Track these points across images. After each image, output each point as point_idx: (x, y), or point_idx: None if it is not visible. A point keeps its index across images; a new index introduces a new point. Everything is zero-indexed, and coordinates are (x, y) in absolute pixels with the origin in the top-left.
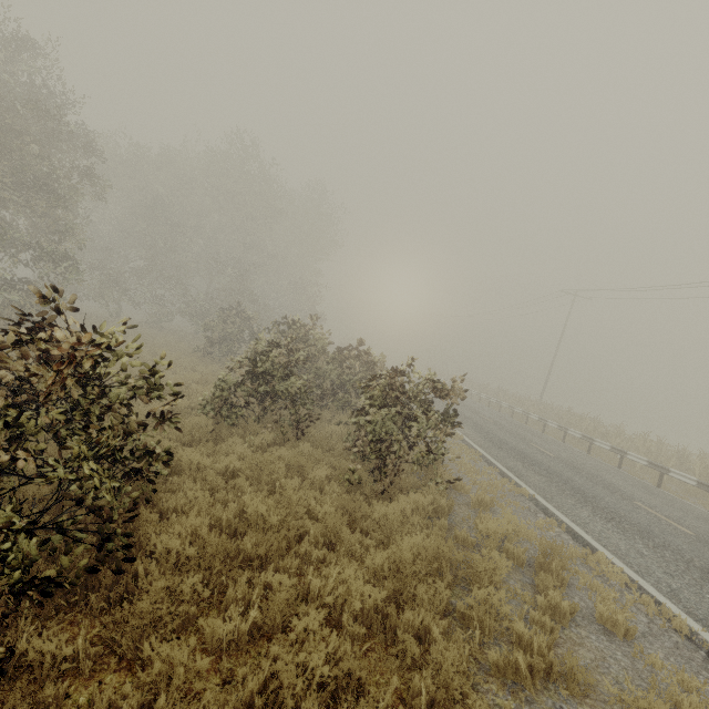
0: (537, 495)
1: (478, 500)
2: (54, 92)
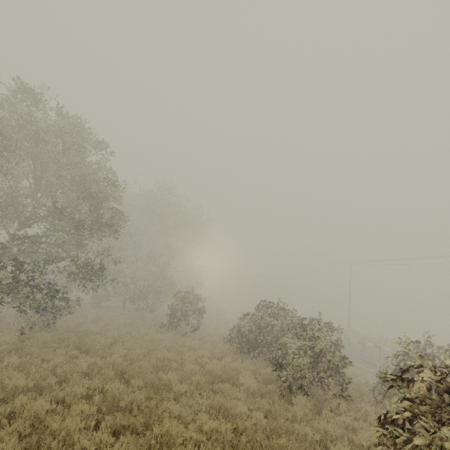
0: None
1: None
2: (110, 169)
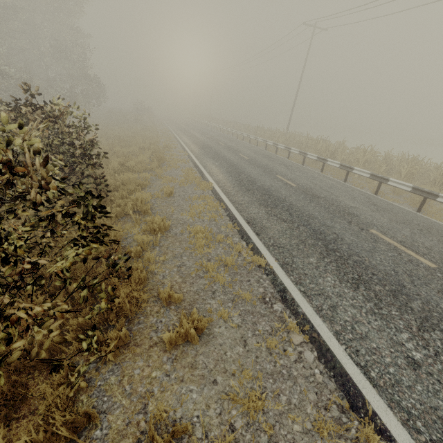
0: (276, 264)
1: (179, 333)
2: None
